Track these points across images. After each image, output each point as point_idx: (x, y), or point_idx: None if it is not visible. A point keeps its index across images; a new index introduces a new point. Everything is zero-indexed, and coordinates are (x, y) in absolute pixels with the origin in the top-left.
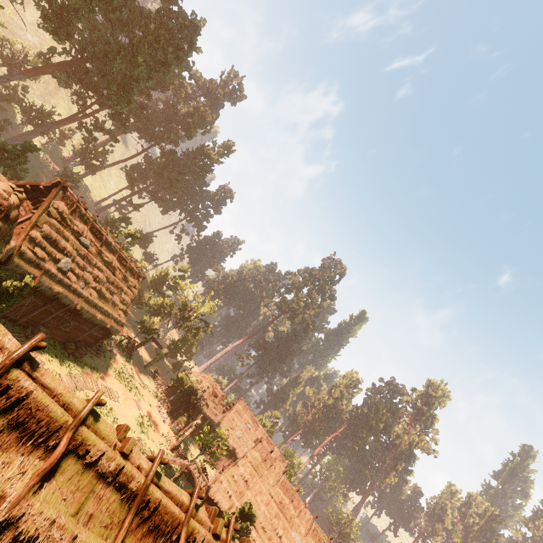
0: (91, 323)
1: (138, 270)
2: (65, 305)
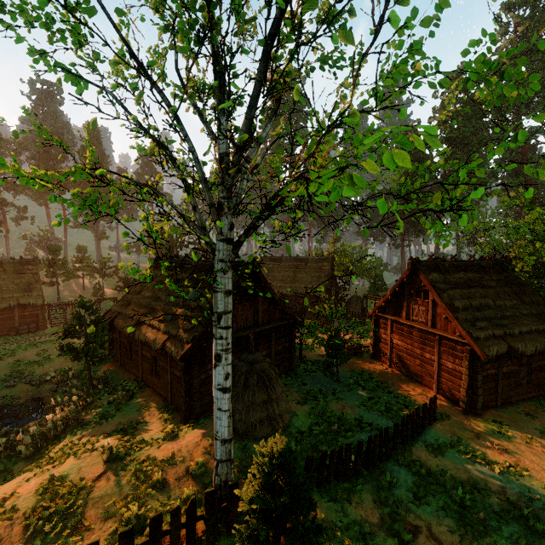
0: (7, 311)
1: (20, 259)
2: None
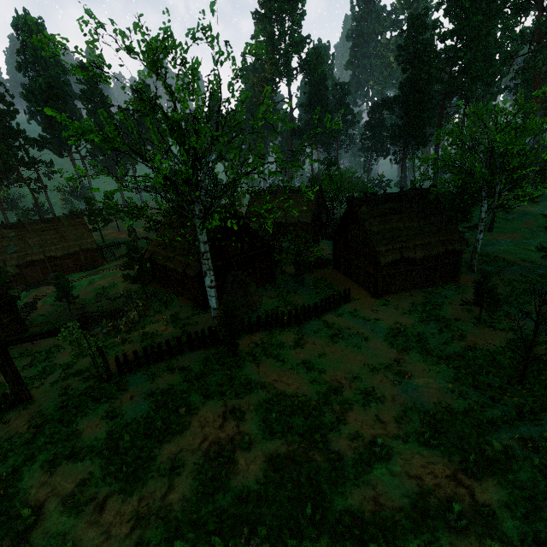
0: (75, 255)
1: (70, 215)
2: (45, 260)
